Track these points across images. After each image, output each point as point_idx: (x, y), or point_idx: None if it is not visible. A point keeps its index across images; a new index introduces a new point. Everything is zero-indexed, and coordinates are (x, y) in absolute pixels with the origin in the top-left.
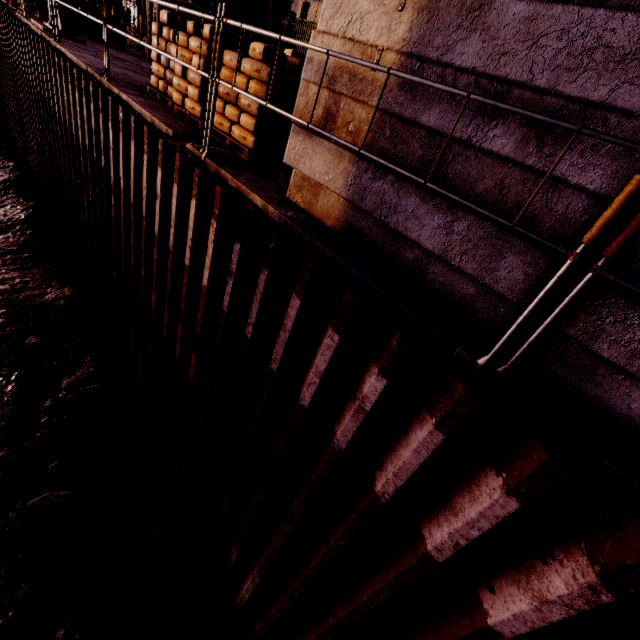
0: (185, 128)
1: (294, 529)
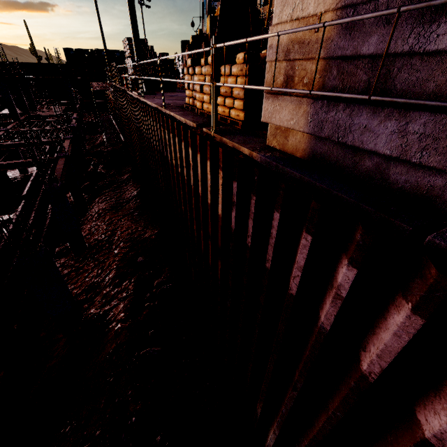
0: (203, 120)
1: (298, 395)
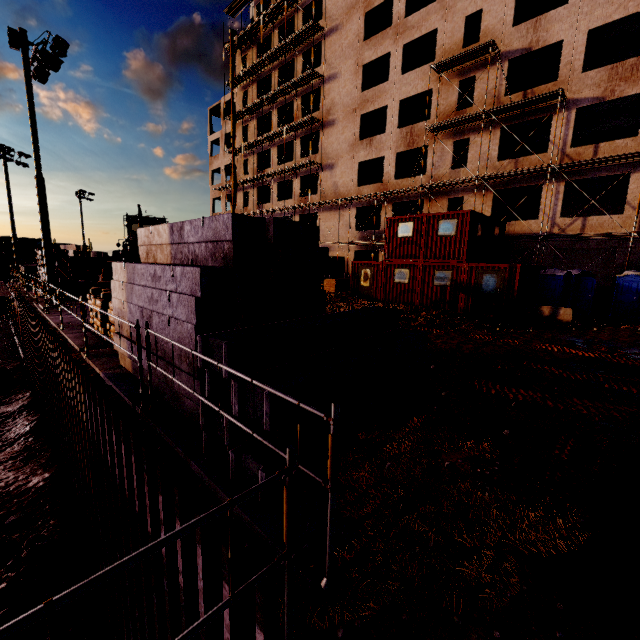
0: (91, 343)
1: None
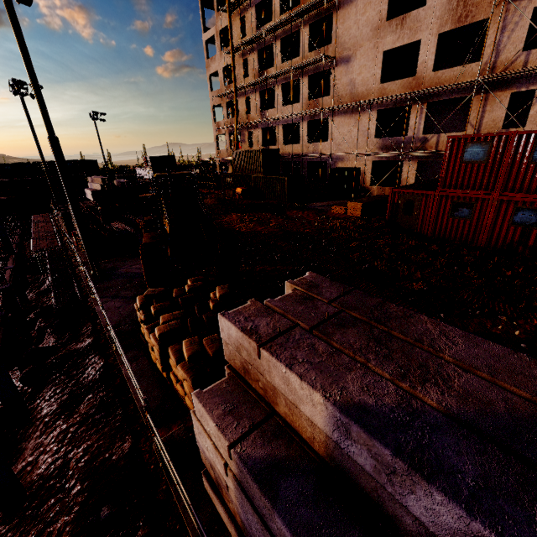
0: (156, 403)
1: None
